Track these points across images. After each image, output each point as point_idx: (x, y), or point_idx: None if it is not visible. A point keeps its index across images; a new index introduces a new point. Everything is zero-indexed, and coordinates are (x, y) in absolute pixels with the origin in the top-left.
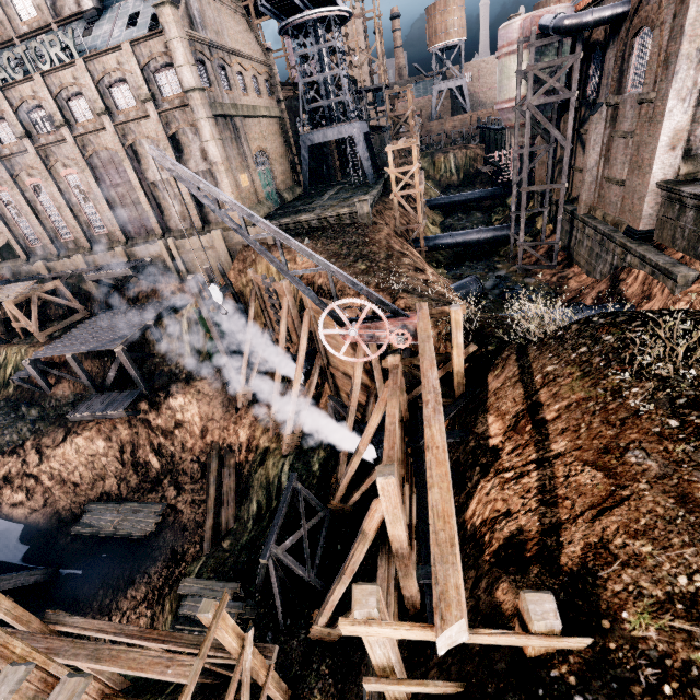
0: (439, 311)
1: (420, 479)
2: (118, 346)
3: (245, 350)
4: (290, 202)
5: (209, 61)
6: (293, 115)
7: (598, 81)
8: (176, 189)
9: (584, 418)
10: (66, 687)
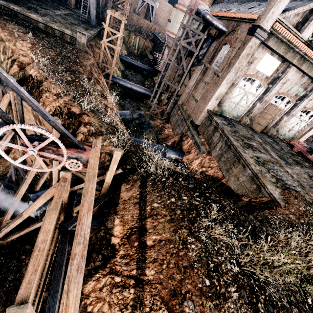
0: (107, 148)
1: (60, 259)
2: None
3: None
4: None
5: None
6: None
7: (205, 52)
8: None
9: (167, 256)
10: None
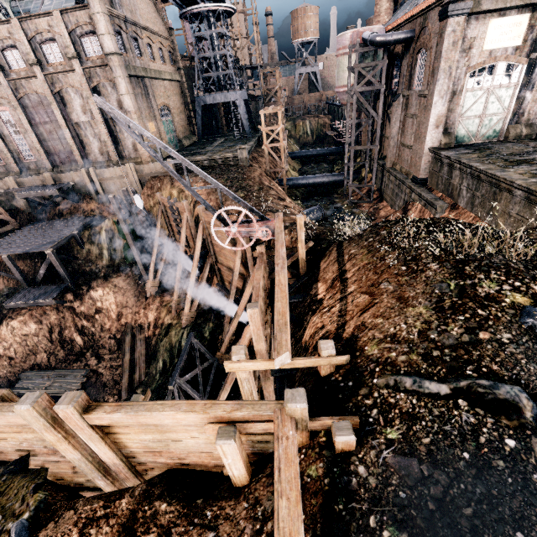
0: (289, 218)
1: None
2: (48, 249)
3: (153, 253)
4: (187, 147)
5: (125, 33)
6: (190, 80)
7: (398, 79)
8: (96, 130)
9: (365, 273)
10: (68, 395)
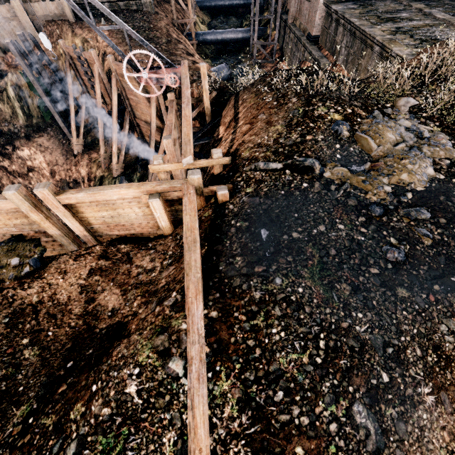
0: (194, 67)
1: None
2: None
3: (71, 111)
4: None
5: None
6: None
7: None
8: None
9: (251, 111)
10: (41, 184)
